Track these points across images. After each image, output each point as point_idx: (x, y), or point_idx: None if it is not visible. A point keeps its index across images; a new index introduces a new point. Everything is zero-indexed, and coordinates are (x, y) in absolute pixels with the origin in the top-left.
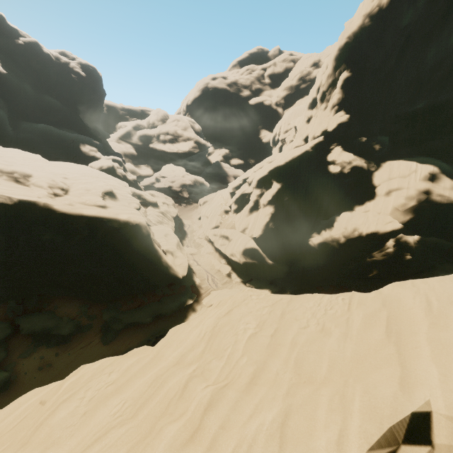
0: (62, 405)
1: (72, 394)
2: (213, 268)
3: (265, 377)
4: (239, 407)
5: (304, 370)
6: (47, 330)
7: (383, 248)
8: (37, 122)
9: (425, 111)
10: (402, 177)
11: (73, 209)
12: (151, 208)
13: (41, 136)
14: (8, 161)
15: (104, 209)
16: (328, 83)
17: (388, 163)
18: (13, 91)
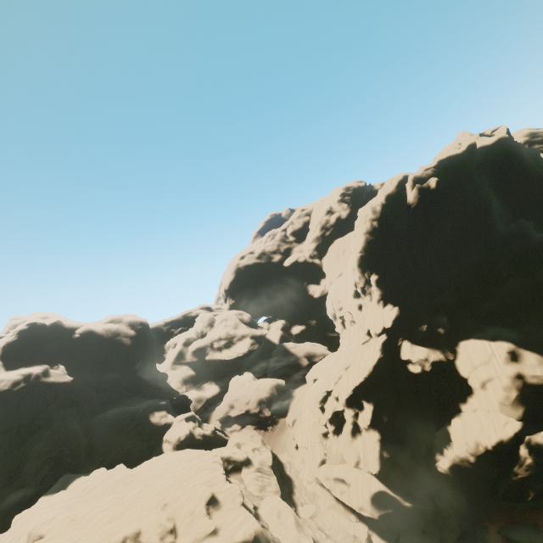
0: None
1: None
2: (346, 535)
3: None
4: None
5: None
6: None
7: (519, 460)
8: (102, 408)
9: (460, 276)
10: (485, 363)
11: None
12: (245, 471)
13: (112, 427)
14: (112, 518)
15: (217, 537)
16: (362, 282)
17: (462, 346)
18: (80, 392)
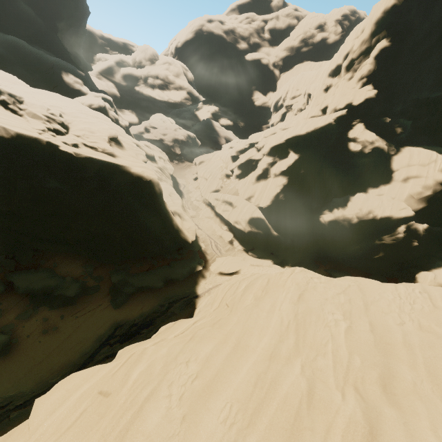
0: (148, 406)
1: (153, 390)
2: (215, 234)
3: (401, 386)
4: (415, 432)
5: None
6: (48, 290)
7: (394, 232)
8: (3, 31)
9: None
10: (421, 165)
11: (81, 154)
12: (149, 162)
13: (12, 52)
14: None
15: (114, 159)
16: (361, 50)
17: (408, 148)
18: None
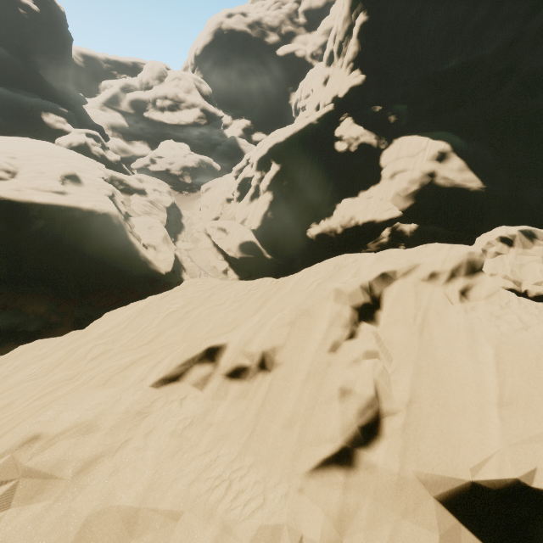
0: None
1: (1, 364)
2: (208, 265)
3: (158, 340)
4: (115, 357)
5: (190, 333)
6: (13, 327)
7: (378, 238)
8: None
9: (456, 71)
10: (410, 156)
11: (20, 196)
12: (136, 196)
13: None
14: None
15: (62, 196)
16: (344, 30)
17: (401, 139)
18: None
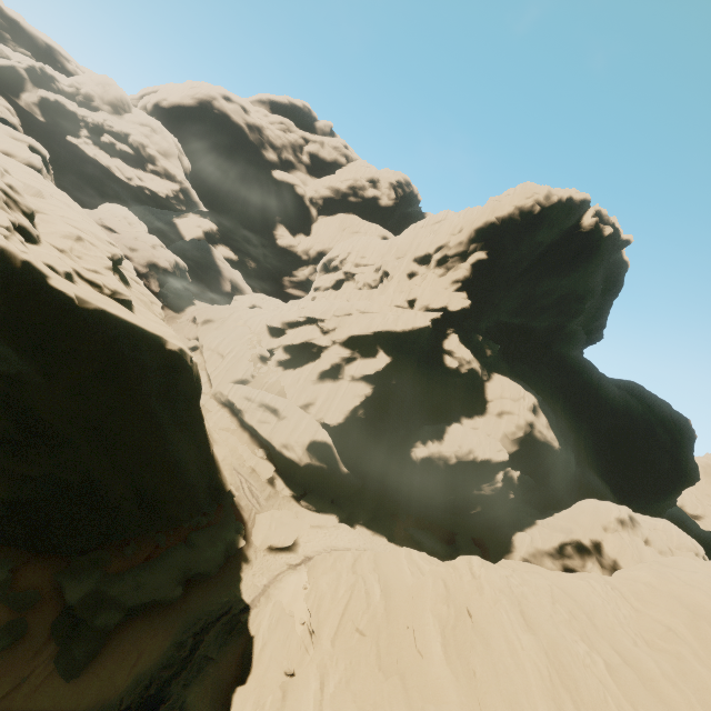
0: None
1: None
2: (243, 464)
3: None
4: None
5: None
6: None
7: (494, 481)
8: None
9: (521, 329)
10: (513, 400)
11: (89, 302)
12: None
13: None
14: None
15: (136, 316)
16: (457, 251)
17: (498, 376)
18: None
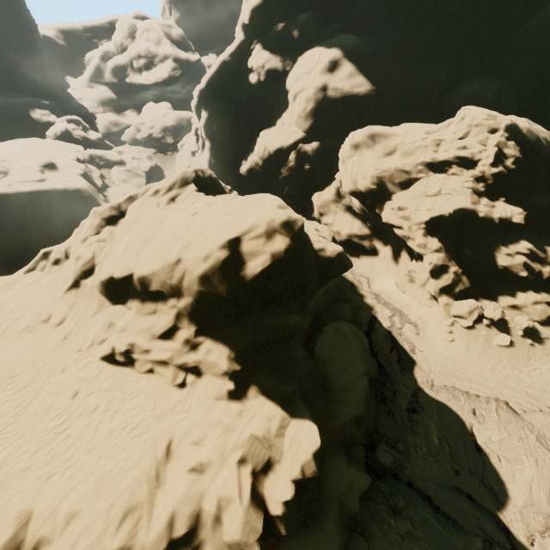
0: None
1: None
2: None
3: None
4: None
5: None
6: None
7: (286, 163)
8: None
9: None
10: (307, 73)
11: (11, 189)
12: (115, 168)
13: None
14: None
15: (42, 183)
16: None
17: (304, 55)
18: None
